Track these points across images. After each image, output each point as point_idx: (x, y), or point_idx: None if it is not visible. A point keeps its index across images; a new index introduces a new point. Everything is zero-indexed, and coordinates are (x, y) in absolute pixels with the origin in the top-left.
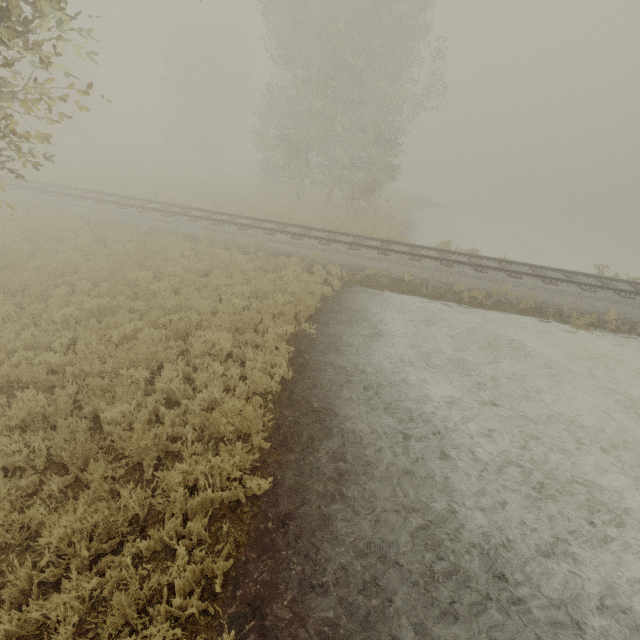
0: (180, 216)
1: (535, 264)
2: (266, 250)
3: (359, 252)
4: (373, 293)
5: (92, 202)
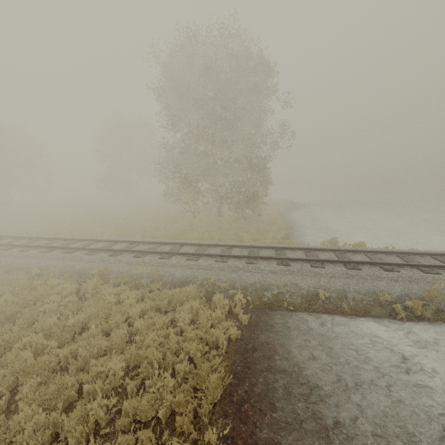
0: (81, 250)
1: (435, 252)
2: (161, 279)
3: (258, 266)
4: (288, 320)
5: (0, 248)
